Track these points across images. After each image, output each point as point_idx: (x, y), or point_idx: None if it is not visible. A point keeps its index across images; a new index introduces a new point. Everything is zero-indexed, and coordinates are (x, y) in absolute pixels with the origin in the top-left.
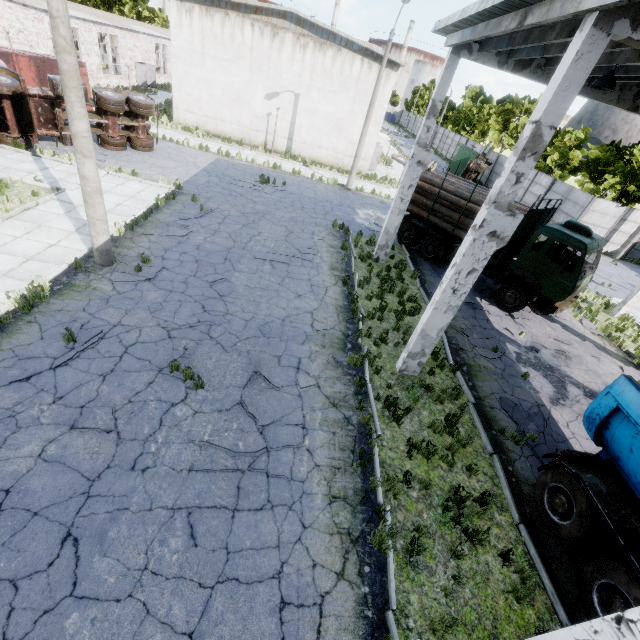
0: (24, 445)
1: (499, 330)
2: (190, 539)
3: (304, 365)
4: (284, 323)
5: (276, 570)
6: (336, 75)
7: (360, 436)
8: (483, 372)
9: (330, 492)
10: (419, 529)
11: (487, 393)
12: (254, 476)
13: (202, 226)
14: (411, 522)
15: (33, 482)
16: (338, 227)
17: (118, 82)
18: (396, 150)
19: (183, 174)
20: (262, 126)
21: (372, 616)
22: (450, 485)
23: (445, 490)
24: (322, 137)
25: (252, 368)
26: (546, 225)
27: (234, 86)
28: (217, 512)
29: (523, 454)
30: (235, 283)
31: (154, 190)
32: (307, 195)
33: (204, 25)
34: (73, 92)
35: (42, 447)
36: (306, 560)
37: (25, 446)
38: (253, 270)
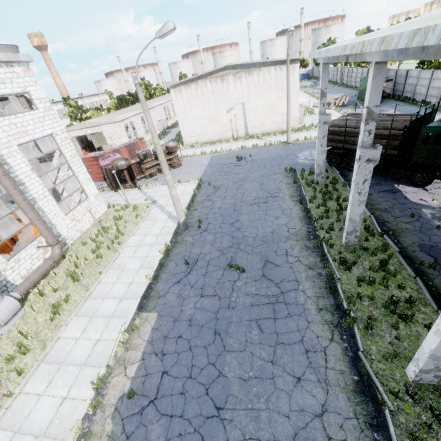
0: (188, 304)
1: (415, 202)
2: (260, 330)
3: (289, 252)
4: (273, 234)
5: (300, 339)
6: (262, 83)
7: (328, 280)
8: (404, 232)
9: (318, 307)
10: (370, 318)
11: (409, 244)
12: (279, 305)
13: (217, 197)
14: (366, 316)
15: (197, 316)
16: (288, 171)
17: None
18: (315, 99)
19: (199, 172)
20: (229, 128)
21: (351, 355)
22: (388, 297)
23: (385, 299)
24: (264, 119)
25: (264, 259)
26: (426, 126)
27: (209, 114)
28: (267, 320)
29: (440, 274)
30: (243, 221)
31: (190, 186)
32: (265, 157)
33: (187, 93)
34: (165, 166)
35: (194, 304)
36: (313, 335)
37: (189, 305)
38: (249, 211)
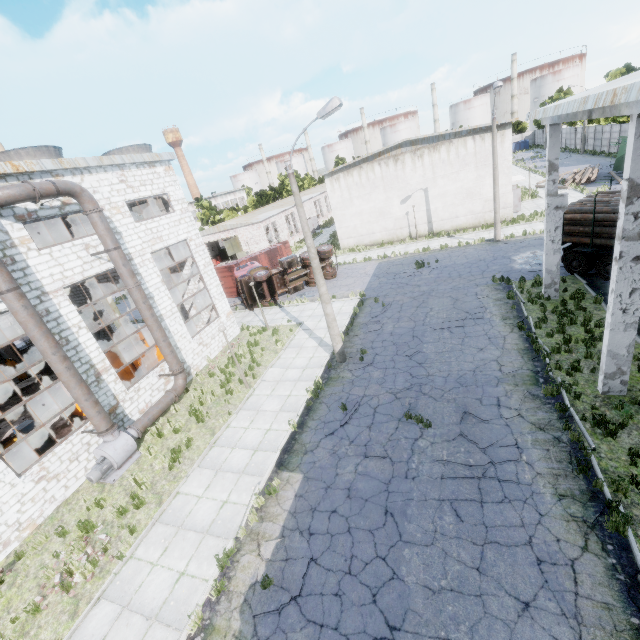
0: (346, 467)
1: None
2: (457, 517)
3: (503, 402)
4: (475, 373)
5: (526, 540)
6: (454, 160)
7: (574, 451)
8: None
9: (557, 492)
10: None
11: None
12: (488, 481)
13: (388, 318)
14: None
15: (358, 485)
16: (498, 281)
17: (299, 238)
18: (539, 176)
19: (361, 285)
20: (404, 223)
21: (624, 579)
22: None
23: None
24: (457, 209)
25: (461, 409)
26: None
27: (376, 207)
28: (469, 503)
29: None
30: (426, 352)
31: (348, 303)
32: (460, 263)
33: (348, 182)
34: (319, 275)
35: (355, 467)
36: (549, 536)
37: (347, 467)
38: (436, 339)
